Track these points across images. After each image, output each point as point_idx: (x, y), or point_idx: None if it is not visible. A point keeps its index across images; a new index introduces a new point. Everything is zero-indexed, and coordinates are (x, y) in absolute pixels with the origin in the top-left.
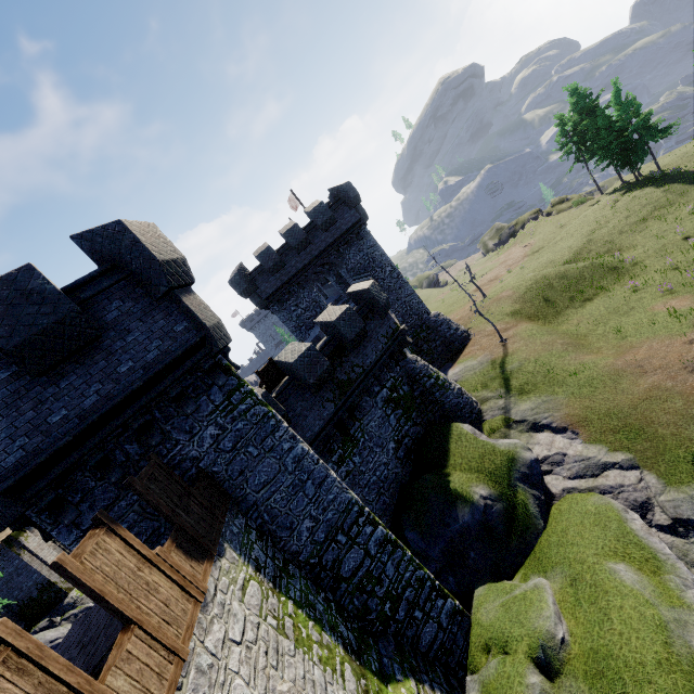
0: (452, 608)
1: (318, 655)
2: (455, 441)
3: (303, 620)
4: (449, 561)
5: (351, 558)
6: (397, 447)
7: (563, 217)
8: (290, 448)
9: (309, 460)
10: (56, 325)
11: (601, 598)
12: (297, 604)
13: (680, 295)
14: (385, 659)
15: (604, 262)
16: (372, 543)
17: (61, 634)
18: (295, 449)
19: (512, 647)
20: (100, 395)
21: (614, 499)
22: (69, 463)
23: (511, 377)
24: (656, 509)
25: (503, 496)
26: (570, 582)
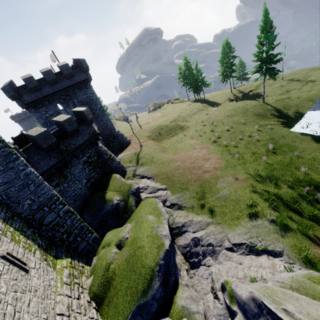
0: (95, 237)
1: (23, 245)
2: (112, 180)
3: (17, 234)
4: (100, 225)
5: (50, 217)
6: (87, 182)
7: (176, 105)
8: (23, 169)
9: (33, 175)
10: None
11: (141, 224)
12: (16, 229)
13: (194, 139)
14: (59, 253)
15: (180, 124)
16: (61, 212)
17: None
18: (26, 170)
19: (111, 244)
20: None
21: (158, 199)
22: None
23: (140, 159)
24: (168, 201)
25: (124, 199)
26: (136, 222)
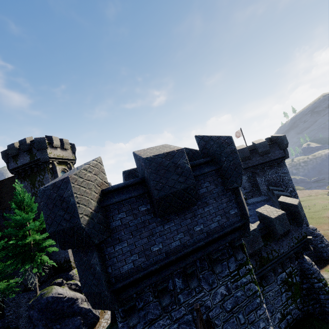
0: None
1: None
2: None
3: None
4: None
5: None
6: (281, 318)
7: None
8: (263, 327)
9: None
10: (182, 191)
11: None
12: None
13: None
14: None
15: None
16: None
17: (63, 292)
18: None
19: None
20: (180, 241)
21: None
22: (150, 283)
23: None
24: None
25: None
26: None
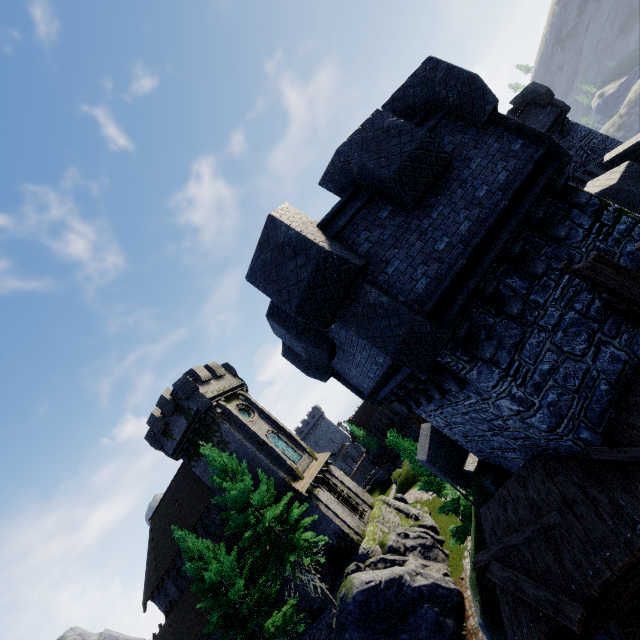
0: None
1: None
2: None
3: None
4: None
5: None
6: None
7: None
8: None
9: None
10: (417, 152)
11: None
12: None
13: None
14: None
15: None
16: None
17: (372, 578)
18: None
19: None
20: (470, 220)
21: None
22: (470, 289)
23: None
24: None
25: None
26: None
